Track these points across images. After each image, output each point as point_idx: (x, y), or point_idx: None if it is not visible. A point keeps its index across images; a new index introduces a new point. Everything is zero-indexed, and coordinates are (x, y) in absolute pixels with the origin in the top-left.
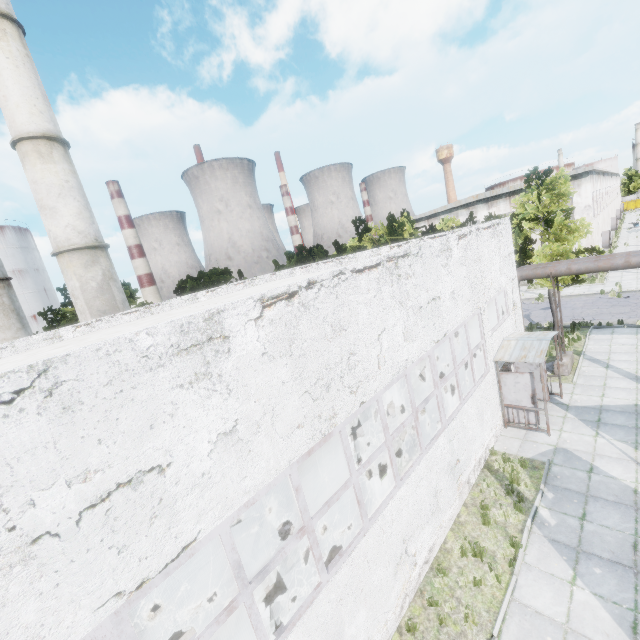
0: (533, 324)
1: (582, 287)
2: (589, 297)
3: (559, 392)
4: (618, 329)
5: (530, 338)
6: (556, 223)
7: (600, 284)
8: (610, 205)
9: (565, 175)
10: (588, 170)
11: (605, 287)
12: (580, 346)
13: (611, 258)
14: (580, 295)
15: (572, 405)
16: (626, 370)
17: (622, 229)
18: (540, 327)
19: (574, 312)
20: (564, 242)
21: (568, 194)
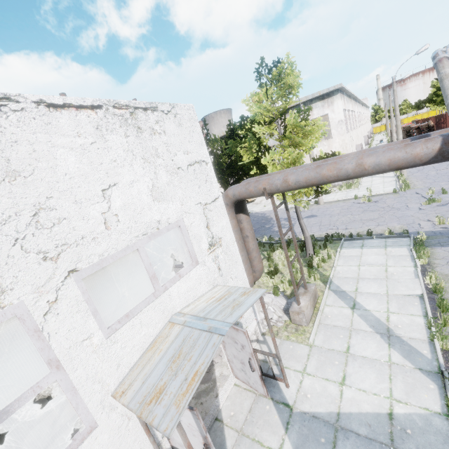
0: (291, 238)
1: (341, 193)
2: (345, 202)
3: (288, 367)
4: (368, 241)
5: (201, 323)
6: (289, 124)
7: (355, 189)
8: (362, 126)
9: (291, 61)
10: (338, 87)
11: (359, 192)
12: (329, 268)
13: (338, 160)
14: (339, 201)
15: (297, 409)
16: (375, 314)
17: (372, 145)
18: (298, 240)
19: (331, 220)
20: (302, 148)
21: (297, 86)
